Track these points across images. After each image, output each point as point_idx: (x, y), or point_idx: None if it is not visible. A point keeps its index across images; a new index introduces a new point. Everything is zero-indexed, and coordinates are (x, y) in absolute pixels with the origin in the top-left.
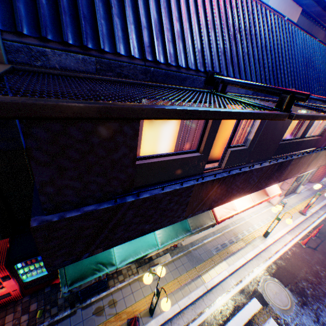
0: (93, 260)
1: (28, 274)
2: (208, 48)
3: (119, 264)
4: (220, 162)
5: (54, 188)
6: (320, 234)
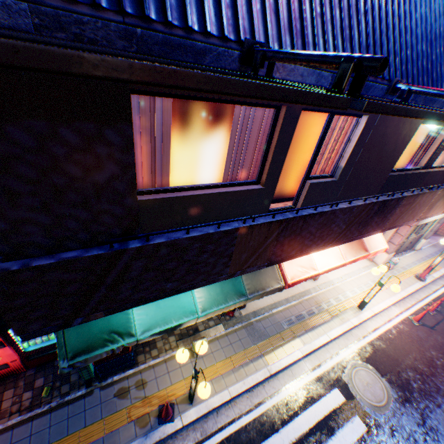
0: (105, 327)
1: (30, 342)
2: (246, 0)
3: (141, 334)
4: (295, 201)
5: (6, 223)
6: (442, 308)
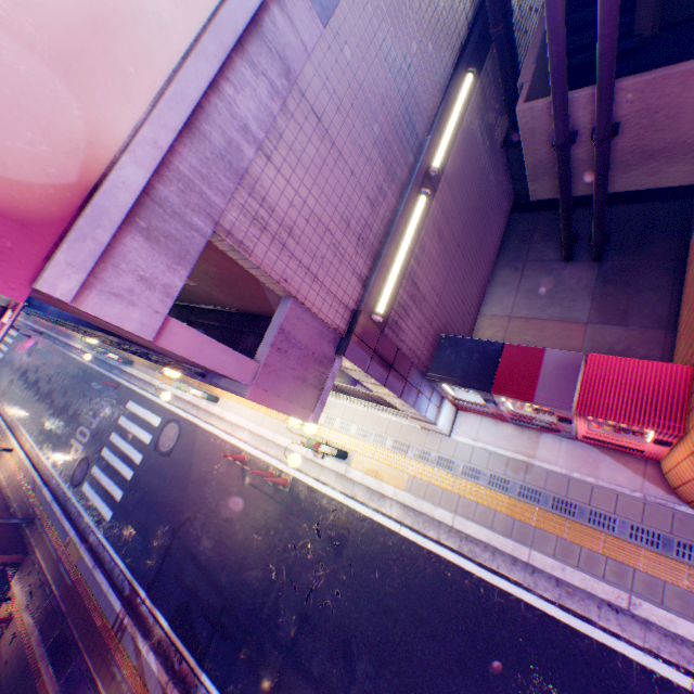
0: None
1: None
2: None
3: None
4: None
5: None
6: (288, 495)
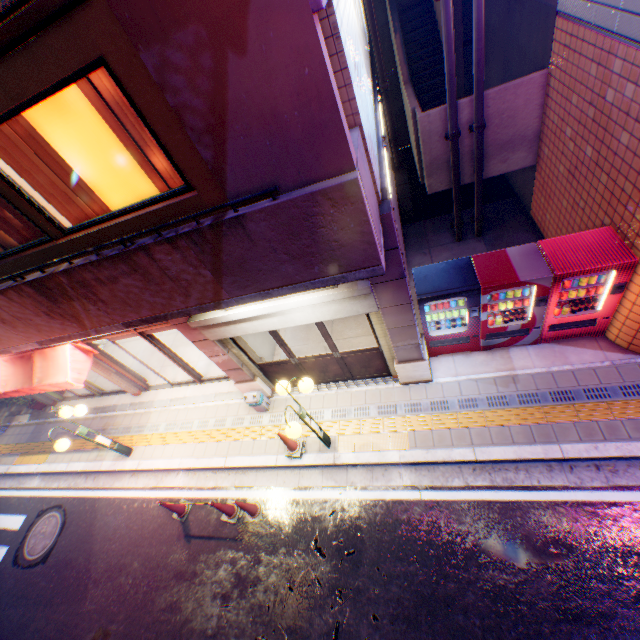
0: None
1: None
2: None
3: None
4: None
5: None
6: (262, 525)
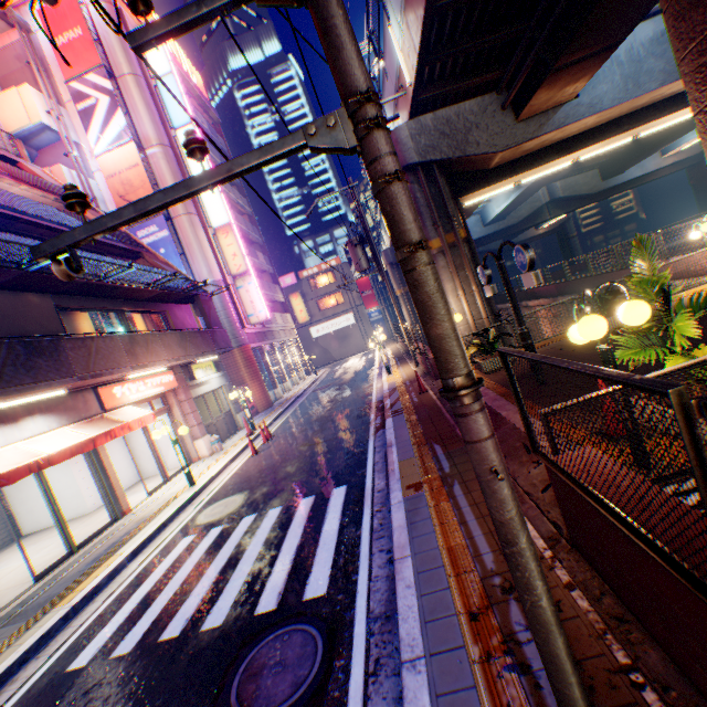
0: None
1: None
2: None
3: None
4: None
5: None
6: (278, 434)
